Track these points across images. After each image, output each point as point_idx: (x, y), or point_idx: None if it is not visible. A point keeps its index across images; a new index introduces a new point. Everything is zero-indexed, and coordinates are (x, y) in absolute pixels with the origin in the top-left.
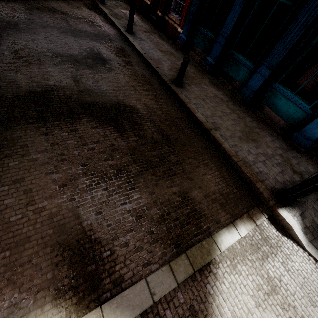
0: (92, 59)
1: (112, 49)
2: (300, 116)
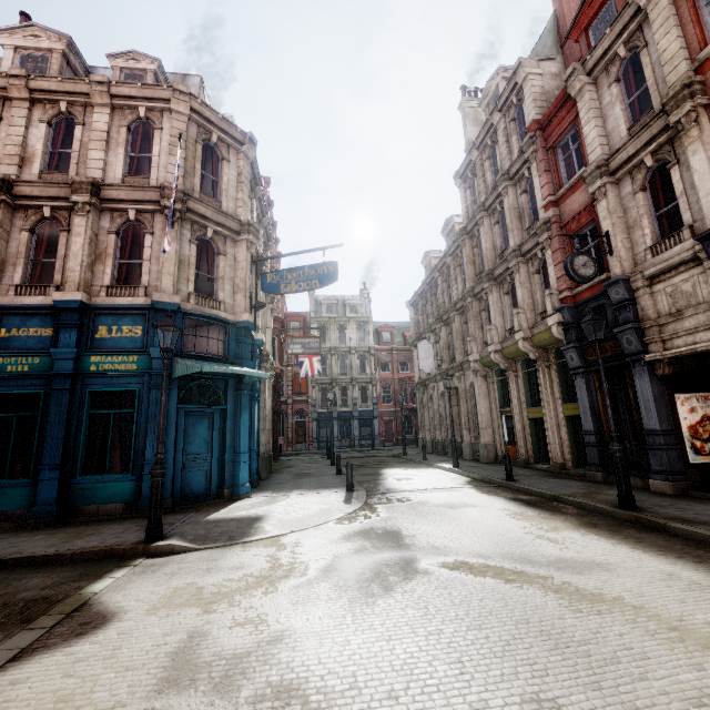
0: None
1: None
2: (131, 486)
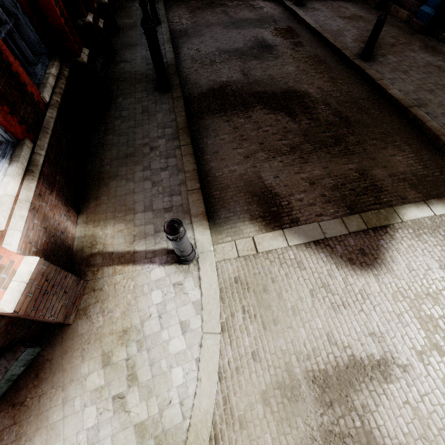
0: (257, 49)
1: (278, 33)
2: None
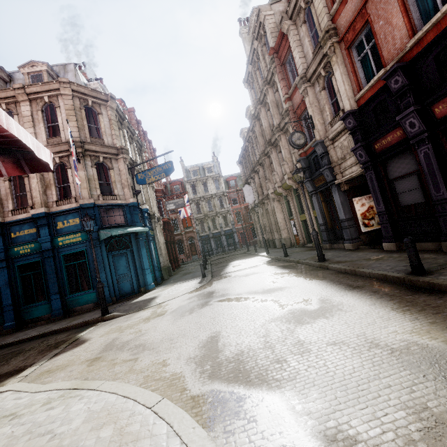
0: None
1: None
2: (94, 295)
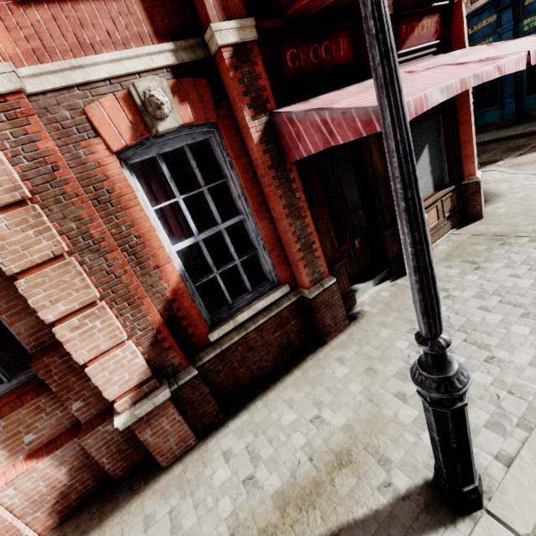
0: None
1: None
2: None
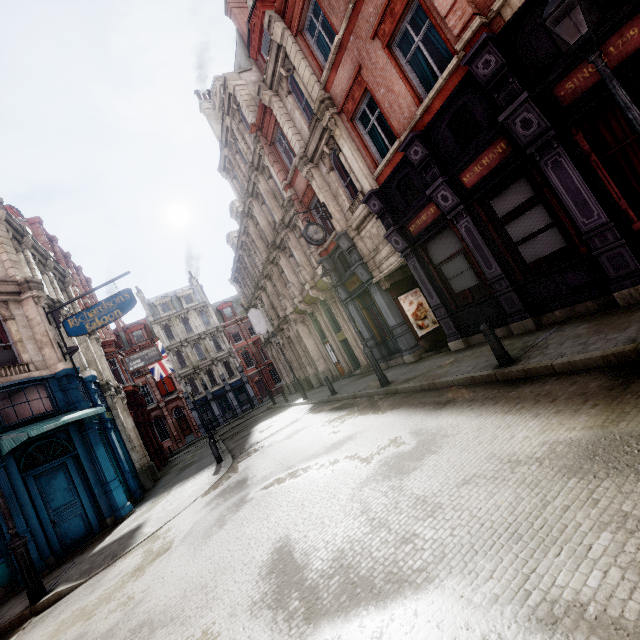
0: None
1: None
2: (3, 569)
